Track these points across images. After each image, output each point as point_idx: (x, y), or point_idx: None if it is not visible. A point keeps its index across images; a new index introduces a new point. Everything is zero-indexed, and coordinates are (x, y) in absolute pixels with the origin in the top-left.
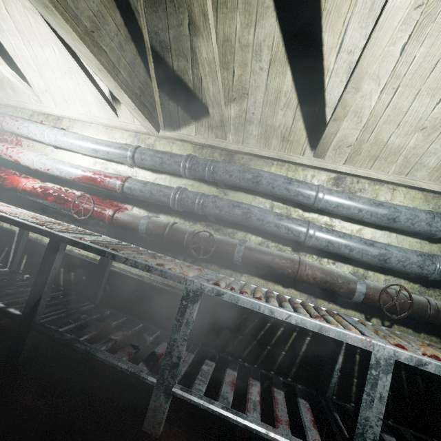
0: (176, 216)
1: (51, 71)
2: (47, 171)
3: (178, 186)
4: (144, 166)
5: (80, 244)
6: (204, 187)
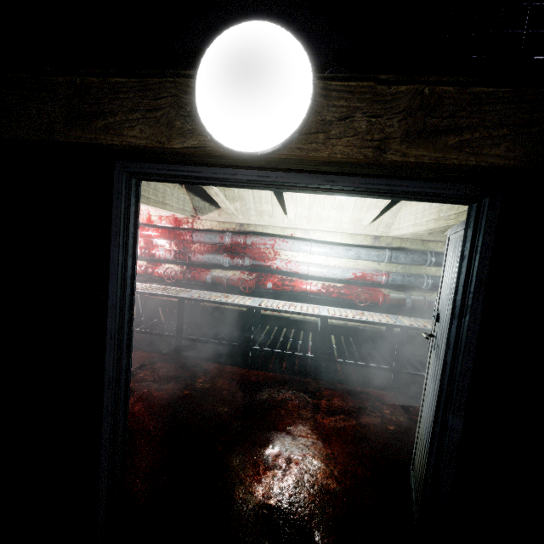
0: (418, 291)
1: (321, 208)
2: (324, 276)
3: (426, 274)
4: (395, 263)
5: (421, 329)
6: (436, 269)
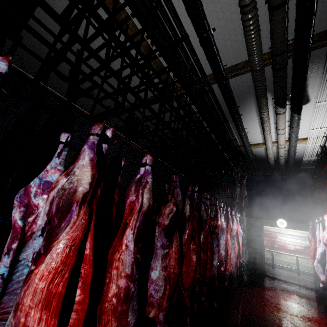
0: None
1: None
2: (294, 245)
3: None
4: None
5: None
6: None
